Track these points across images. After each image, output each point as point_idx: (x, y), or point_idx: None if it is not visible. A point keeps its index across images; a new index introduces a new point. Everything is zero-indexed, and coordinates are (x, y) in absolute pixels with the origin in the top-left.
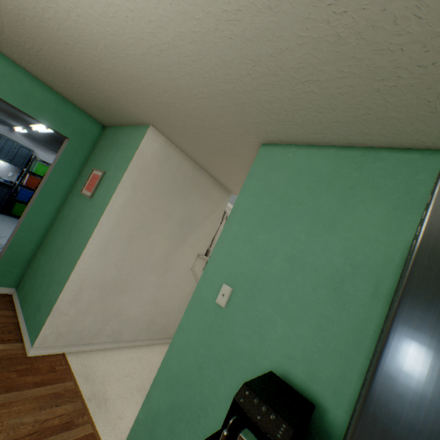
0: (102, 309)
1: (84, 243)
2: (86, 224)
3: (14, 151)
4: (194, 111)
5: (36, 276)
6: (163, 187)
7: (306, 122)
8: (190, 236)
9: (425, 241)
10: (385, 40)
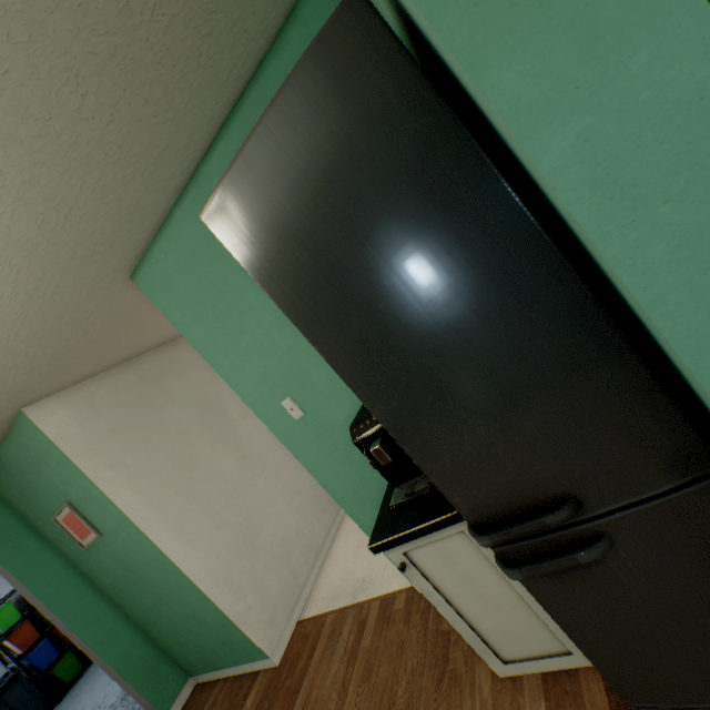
0: (268, 561)
1: (165, 560)
2: (139, 551)
3: None
4: (34, 346)
5: (185, 641)
6: (136, 424)
7: (124, 227)
8: (230, 413)
9: (248, 268)
10: (58, 146)
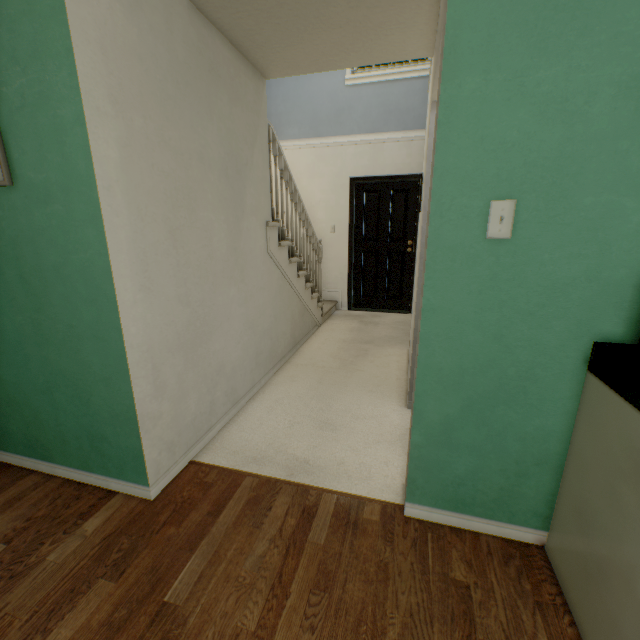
0: (199, 377)
1: (103, 286)
2: (62, 248)
3: None
4: None
5: (22, 404)
6: (166, 89)
7: None
8: (246, 194)
9: None
10: None
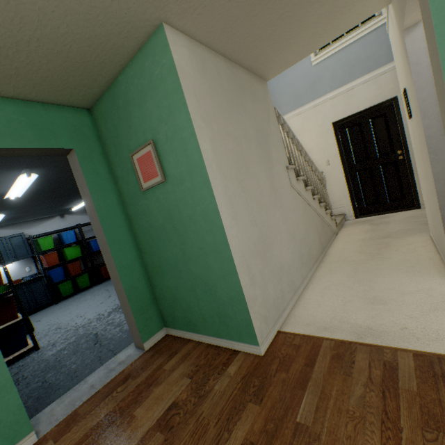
0: (270, 273)
1: (215, 220)
2: (191, 205)
3: (9, 247)
4: None
5: (180, 299)
6: (223, 106)
7: None
8: (271, 152)
9: None
10: None
